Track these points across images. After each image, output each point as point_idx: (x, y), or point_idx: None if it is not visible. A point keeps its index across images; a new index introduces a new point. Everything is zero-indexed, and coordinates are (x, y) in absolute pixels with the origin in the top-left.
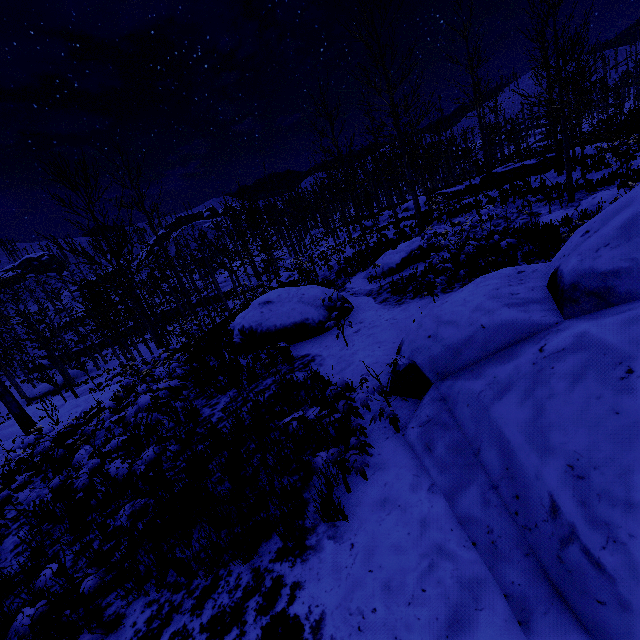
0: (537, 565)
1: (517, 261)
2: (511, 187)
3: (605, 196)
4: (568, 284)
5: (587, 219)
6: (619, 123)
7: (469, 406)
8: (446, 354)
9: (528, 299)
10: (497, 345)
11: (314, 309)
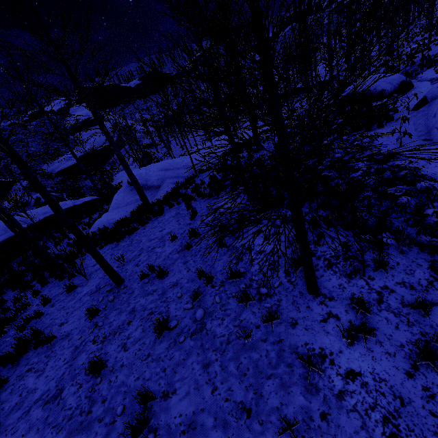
0: (425, 125)
1: None
2: None
3: None
4: None
5: None
6: None
7: (434, 104)
8: None
9: None
10: None
11: (390, 85)
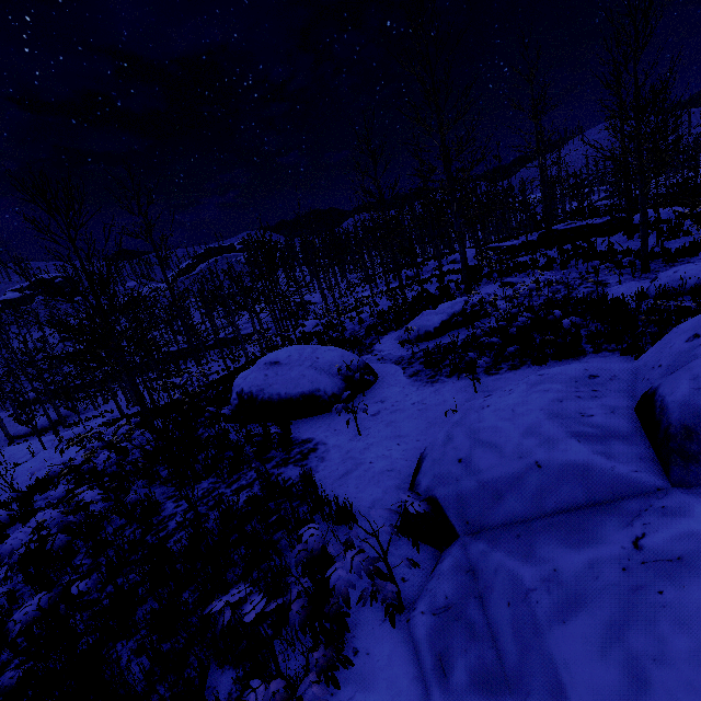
0: None
1: (581, 343)
2: (574, 248)
3: (690, 271)
4: (677, 426)
5: (667, 297)
6: (695, 187)
7: (511, 607)
8: (481, 495)
9: (608, 429)
10: (559, 501)
11: (328, 378)
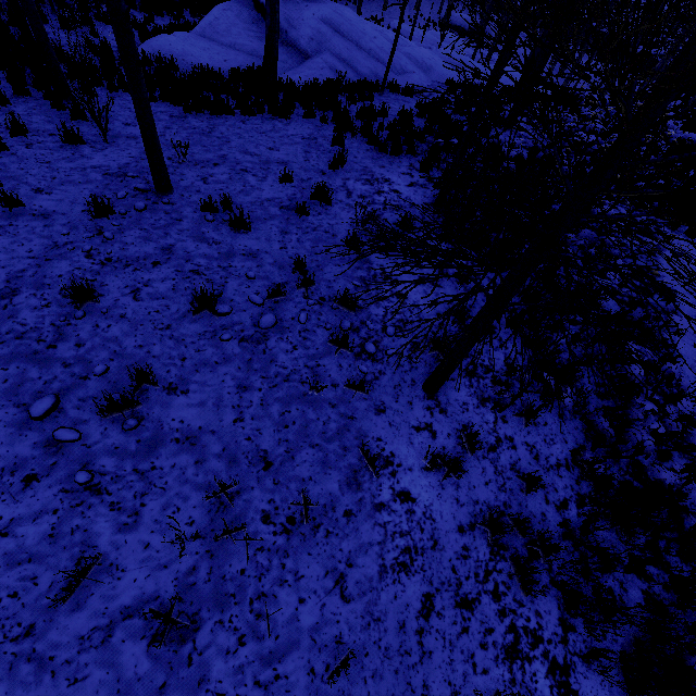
0: None
1: None
2: None
3: None
4: None
5: None
6: None
7: None
8: None
9: None
10: None
11: None
